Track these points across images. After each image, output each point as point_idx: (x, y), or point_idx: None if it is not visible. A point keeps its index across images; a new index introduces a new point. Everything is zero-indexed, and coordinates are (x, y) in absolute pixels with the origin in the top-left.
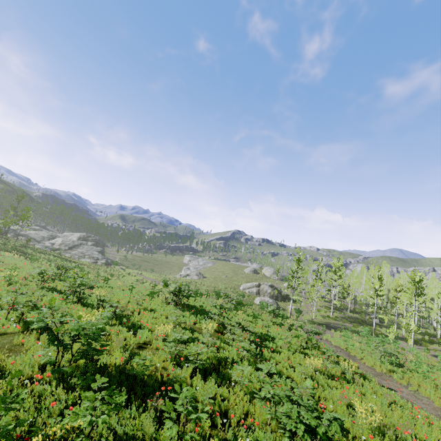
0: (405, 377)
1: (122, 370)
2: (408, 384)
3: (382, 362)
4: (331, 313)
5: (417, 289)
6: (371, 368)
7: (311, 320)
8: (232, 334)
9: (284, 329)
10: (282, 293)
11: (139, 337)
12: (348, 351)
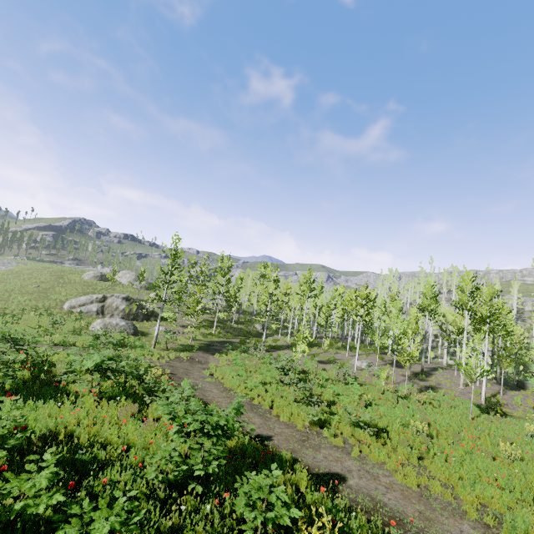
0: (333, 425)
1: None
2: (345, 442)
3: (296, 402)
4: (214, 329)
5: (311, 290)
6: (290, 427)
7: (188, 345)
8: None
9: (125, 415)
10: (146, 308)
11: None
12: (249, 396)
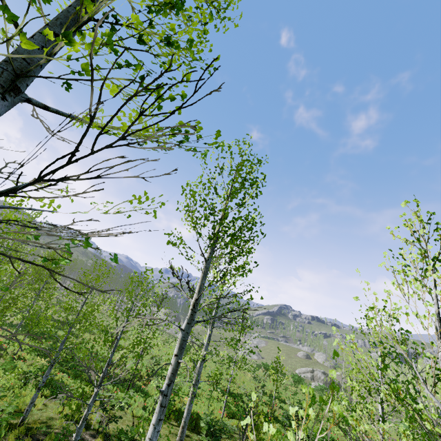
0: None
1: (271, 395)
2: None
3: None
4: None
5: None
6: (394, 439)
7: None
8: (302, 396)
9: None
10: (335, 381)
11: (268, 387)
12: None
